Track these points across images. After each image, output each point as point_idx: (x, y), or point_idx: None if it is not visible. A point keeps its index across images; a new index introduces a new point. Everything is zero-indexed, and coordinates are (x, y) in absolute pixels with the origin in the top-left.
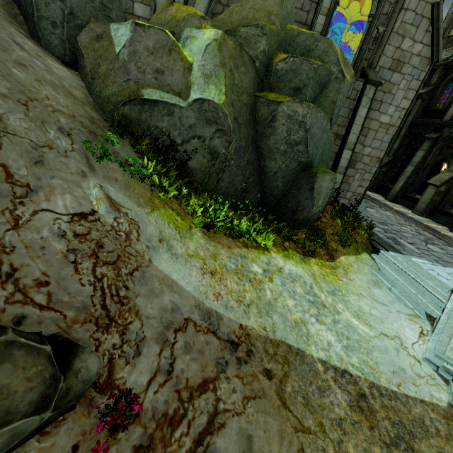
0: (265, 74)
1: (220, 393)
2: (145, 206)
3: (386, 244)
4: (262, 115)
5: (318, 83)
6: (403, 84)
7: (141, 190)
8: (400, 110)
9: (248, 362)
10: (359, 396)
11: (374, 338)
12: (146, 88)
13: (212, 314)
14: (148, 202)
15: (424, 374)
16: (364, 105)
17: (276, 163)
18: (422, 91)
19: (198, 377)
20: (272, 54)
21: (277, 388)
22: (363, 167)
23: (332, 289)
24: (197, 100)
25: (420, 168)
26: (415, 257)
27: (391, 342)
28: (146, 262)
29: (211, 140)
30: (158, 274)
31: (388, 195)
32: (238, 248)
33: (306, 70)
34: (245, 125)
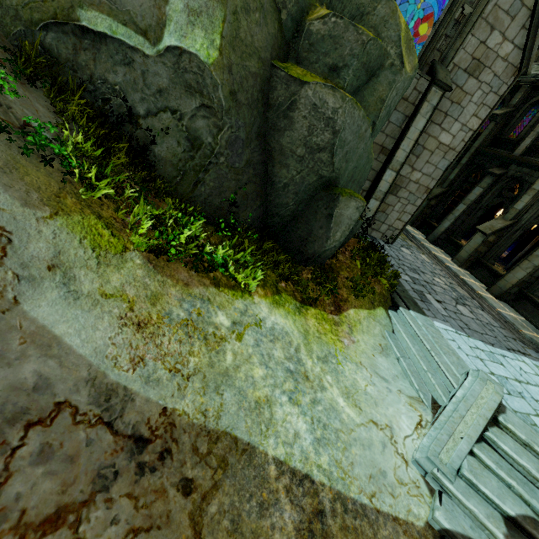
0: (294, 35)
1: (85, 529)
2: (39, 206)
3: (409, 299)
4: (278, 96)
5: (364, 65)
6: (477, 96)
7: (41, 179)
8: (467, 131)
9: (158, 469)
10: (314, 514)
11: (359, 427)
12: (87, 9)
13: (117, 393)
14: (50, 200)
15: (407, 481)
16: (424, 114)
17: (288, 171)
18: (499, 112)
19: (49, 505)
20: (309, 6)
21: (194, 508)
22: (407, 196)
23: (325, 353)
24: (172, 48)
25: (473, 209)
26: (438, 321)
27: (379, 433)
28: (6, 303)
29: (192, 119)
30: (26, 326)
31: (430, 234)
32: (203, 287)
33: (350, 41)
34: (250, 107)
